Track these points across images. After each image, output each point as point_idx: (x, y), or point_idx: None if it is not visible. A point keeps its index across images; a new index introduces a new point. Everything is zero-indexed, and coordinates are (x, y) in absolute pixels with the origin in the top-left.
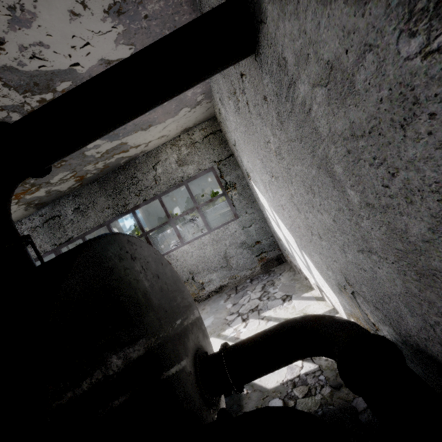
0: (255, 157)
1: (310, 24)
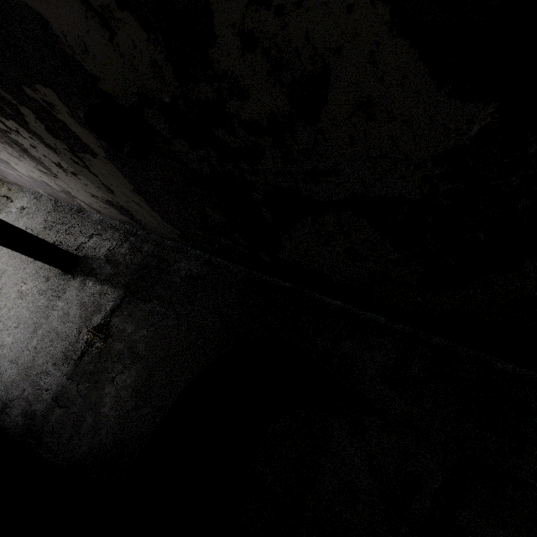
0: (0, 265)
1: (76, 302)
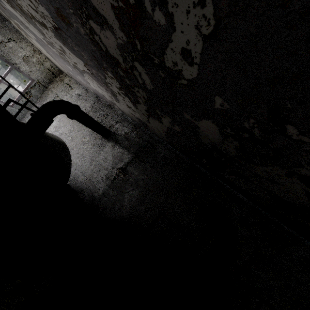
0: (70, 124)
1: (110, 154)
